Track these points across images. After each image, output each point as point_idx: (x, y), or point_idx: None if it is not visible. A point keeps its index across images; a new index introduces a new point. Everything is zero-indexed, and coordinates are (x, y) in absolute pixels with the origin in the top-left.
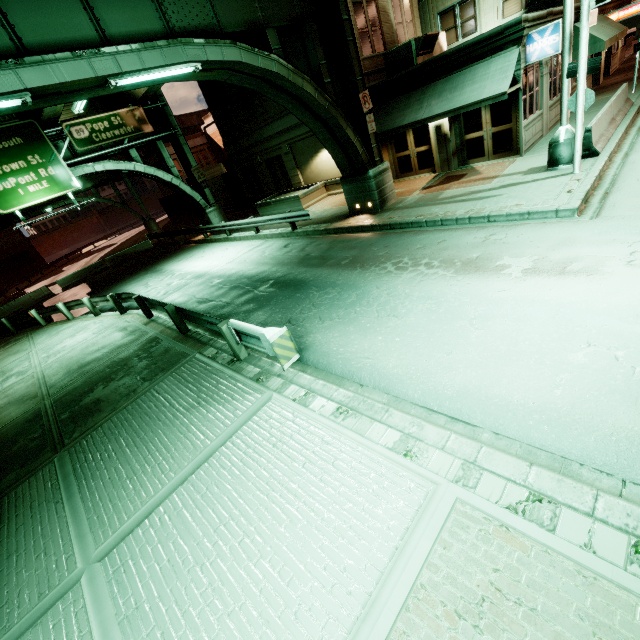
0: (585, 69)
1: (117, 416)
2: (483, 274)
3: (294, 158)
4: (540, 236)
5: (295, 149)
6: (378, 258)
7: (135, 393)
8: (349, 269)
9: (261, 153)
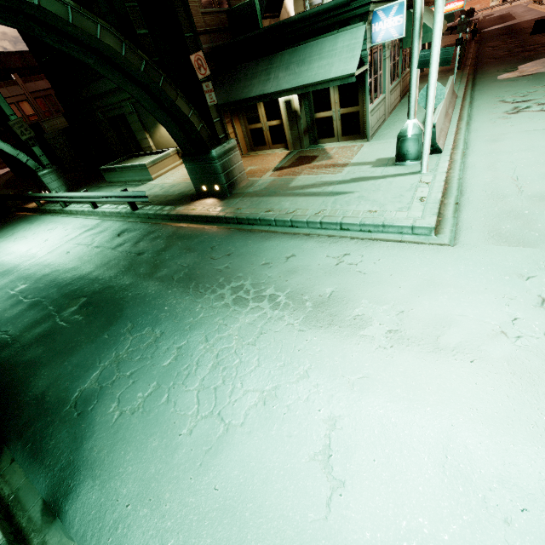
0: (438, 60)
1: None
2: (339, 333)
3: (140, 119)
4: (400, 267)
5: (140, 109)
6: (216, 275)
7: None
8: (179, 291)
9: (101, 109)
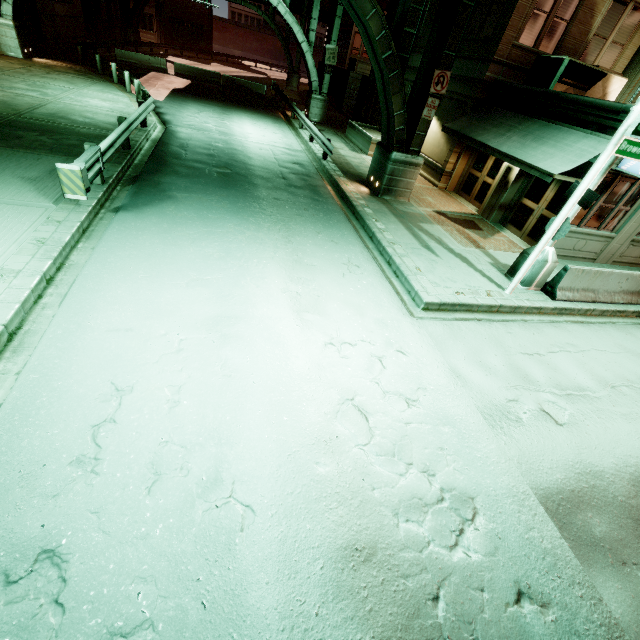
0: (578, 197)
1: (4, 151)
2: (280, 272)
3: None
4: (364, 292)
5: None
6: (289, 215)
7: (35, 150)
8: (264, 204)
9: None
